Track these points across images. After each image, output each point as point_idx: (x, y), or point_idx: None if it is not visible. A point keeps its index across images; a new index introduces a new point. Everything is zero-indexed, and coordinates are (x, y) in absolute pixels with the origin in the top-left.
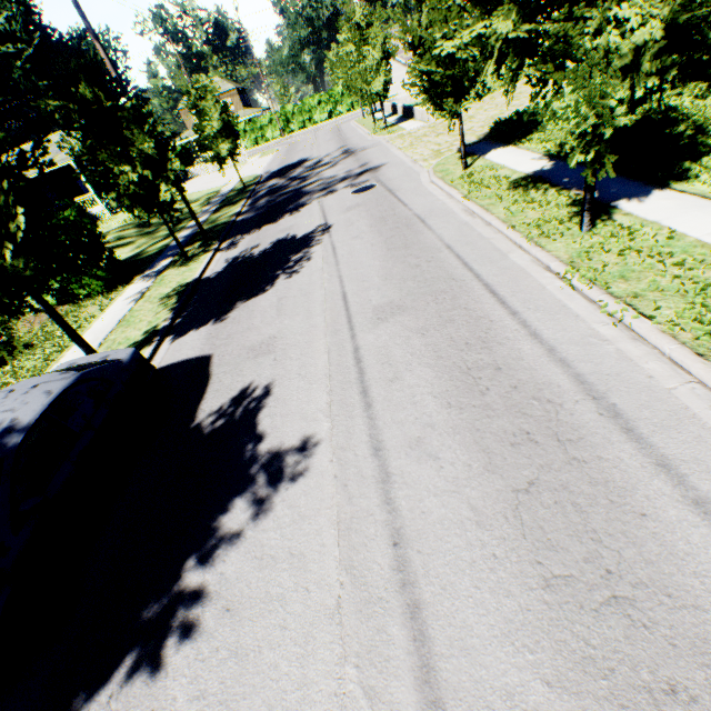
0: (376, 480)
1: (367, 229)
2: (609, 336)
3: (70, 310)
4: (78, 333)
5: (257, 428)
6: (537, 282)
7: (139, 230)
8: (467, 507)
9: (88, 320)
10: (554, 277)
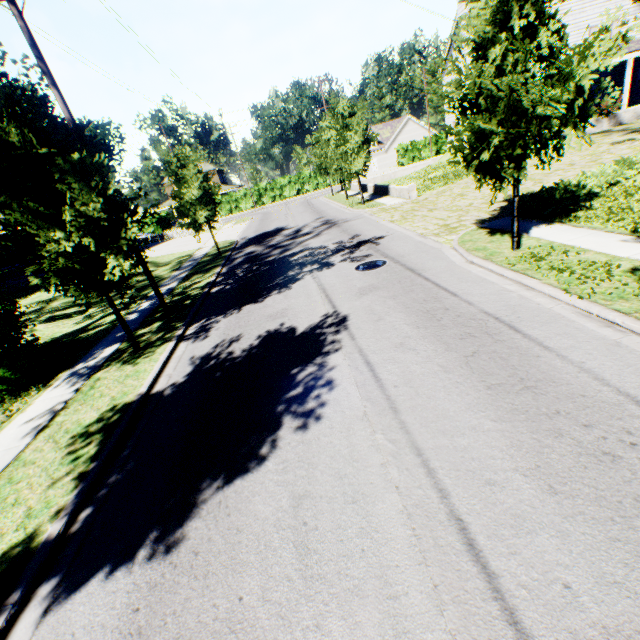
0: None
1: (412, 330)
2: None
3: None
4: None
5: None
6: None
7: (95, 295)
8: None
9: None
10: None
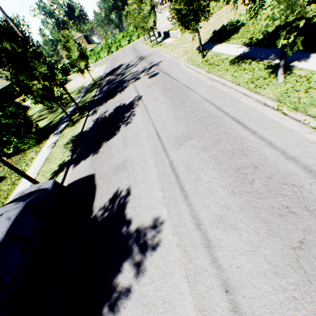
0: (202, 246)
1: (160, 95)
2: (315, 140)
3: (21, 156)
4: (24, 173)
5: (126, 216)
6: (261, 113)
7: (49, 110)
8: (265, 261)
9: (30, 160)
10: (270, 109)
